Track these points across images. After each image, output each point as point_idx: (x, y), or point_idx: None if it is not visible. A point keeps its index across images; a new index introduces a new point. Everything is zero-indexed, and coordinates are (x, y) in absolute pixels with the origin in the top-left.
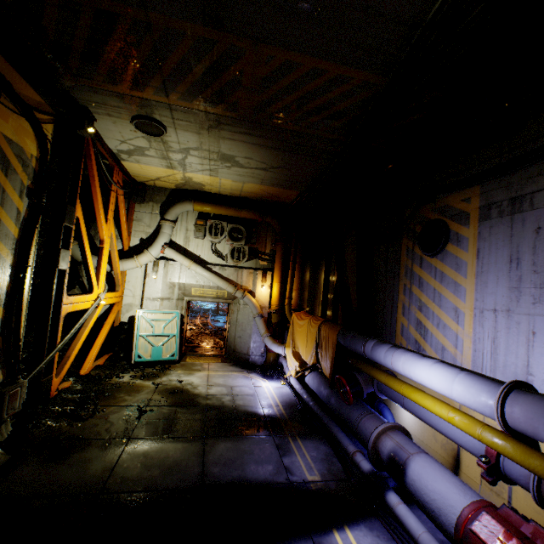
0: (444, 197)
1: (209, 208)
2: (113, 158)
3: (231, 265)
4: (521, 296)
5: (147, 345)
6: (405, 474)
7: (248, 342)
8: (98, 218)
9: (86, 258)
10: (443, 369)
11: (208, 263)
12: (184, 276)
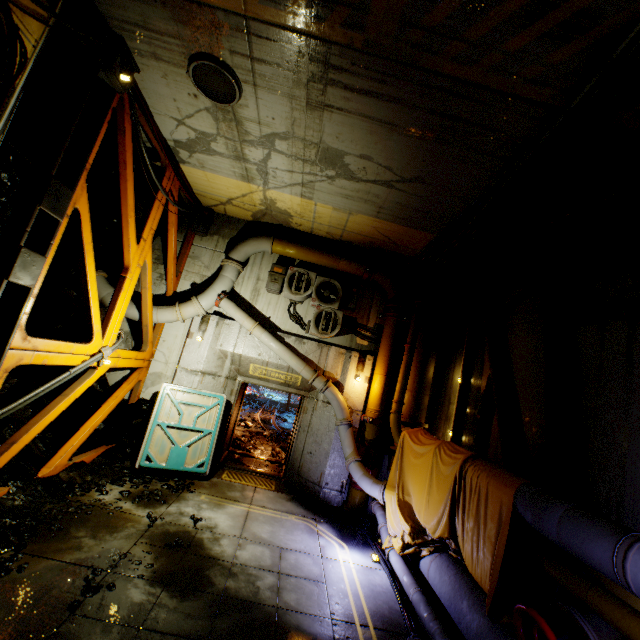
0: None
1: (294, 250)
2: (166, 151)
3: (313, 338)
4: None
5: (165, 442)
6: None
7: (322, 465)
8: (124, 230)
9: (86, 284)
10: None
11: (280, 330)
12: (242, 344)
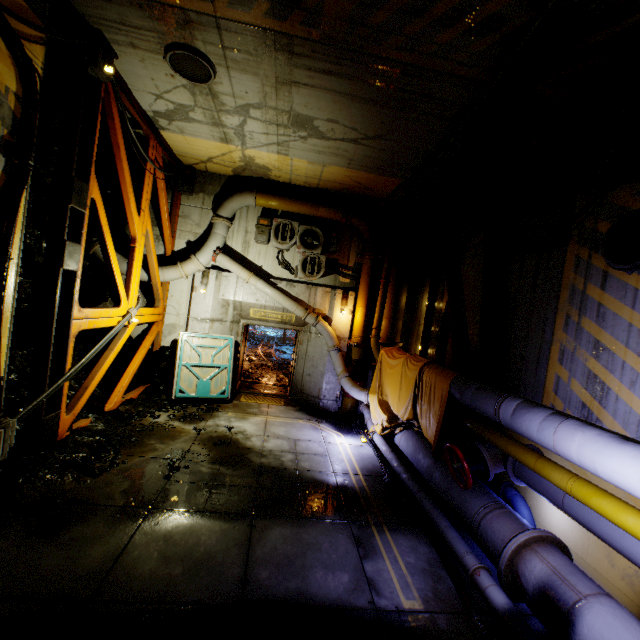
0: None
1: (276, 203)
2: (147, 123)
3: (302, 281)
4: None
5: (191, 378)
6: (574, 630)
7: (320, 383)
8: (126, 206)
9: (109, 259)
10: None
11: (272, 276)
12: (241, 292)
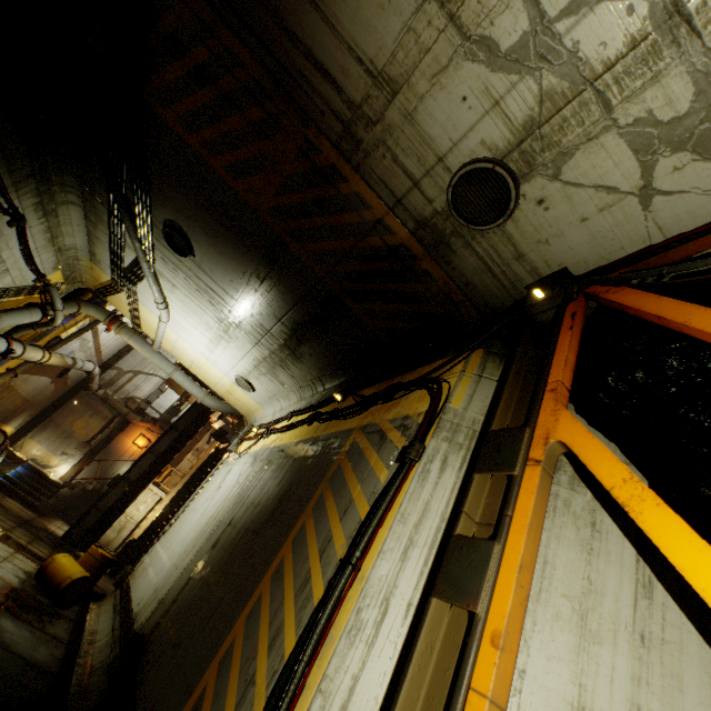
0: None
1: None
2: None
3: None
4: None
5: None
6: None
7: None
8: None
9: None
10: None
11: None
12: None
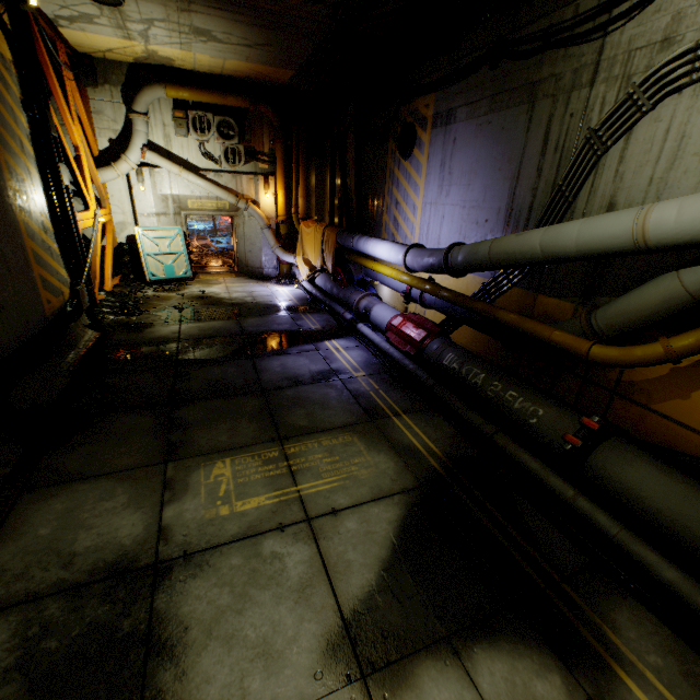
0: (416, 100)
1: (186, 94)
2: (53, 29)
3: (227, 171)
4: (442, 192)
5: (157, 264)
6: (370, 315)
7: (260, 256)
8: (64, 118)
9: (73, 171)
10: (389, 245)
11: (200, 168)
12: (176, 187)
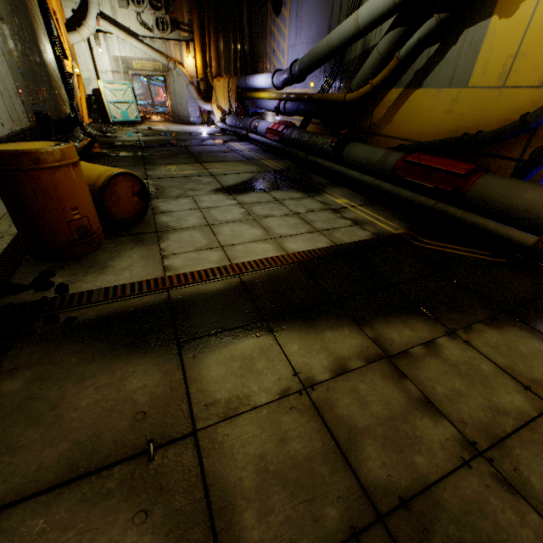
0: None
1: None
2: None
3: (159, 38)
4: (297, 36)
5: (116, 110)
6: (257, 128)
7: (187, 108)
8: None
9: (56, 29)
10: (265, 75)
11: (139, 36)
12: (124, 50)
